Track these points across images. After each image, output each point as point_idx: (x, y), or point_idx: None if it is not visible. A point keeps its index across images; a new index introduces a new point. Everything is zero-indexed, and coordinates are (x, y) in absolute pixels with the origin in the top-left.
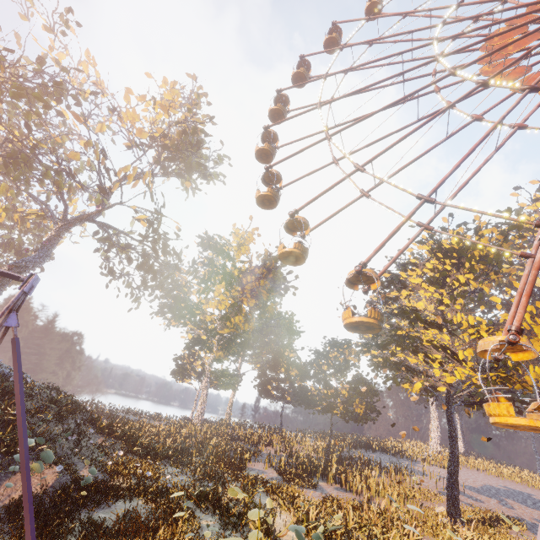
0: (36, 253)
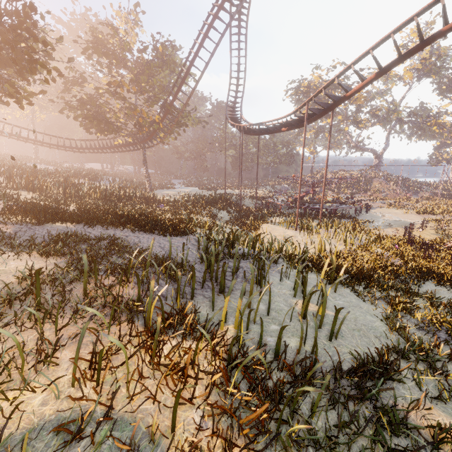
0: (386, 143)
